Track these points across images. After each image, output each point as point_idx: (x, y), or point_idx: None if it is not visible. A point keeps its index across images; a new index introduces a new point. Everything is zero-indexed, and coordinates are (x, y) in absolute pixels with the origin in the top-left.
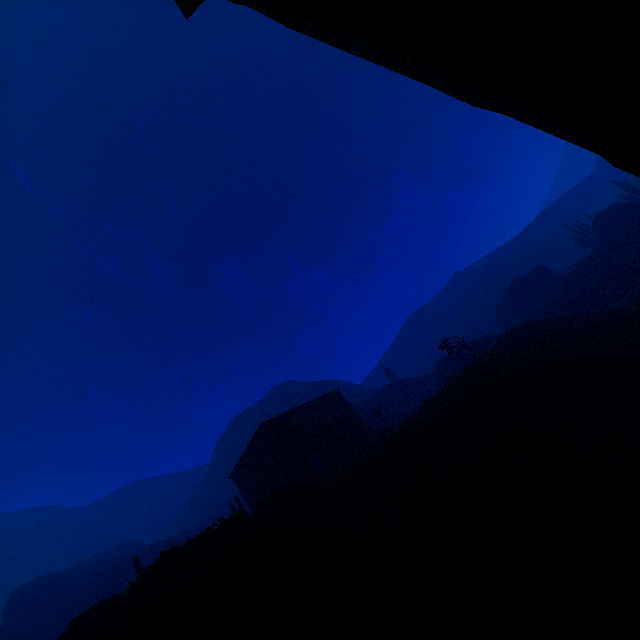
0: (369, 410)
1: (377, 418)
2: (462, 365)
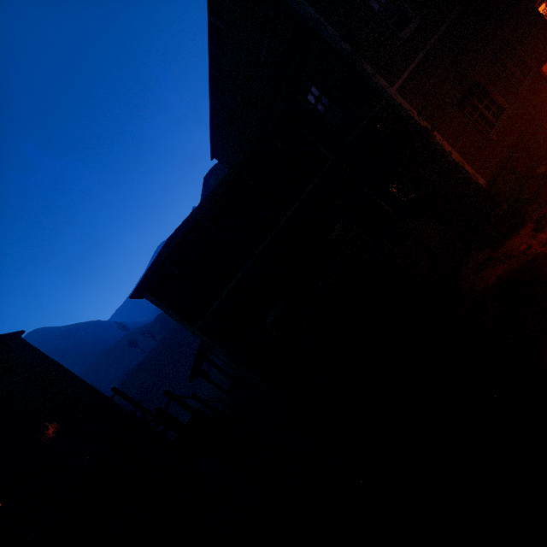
0: (103, 365)
1: (109, 371)
2: (163, 328)
